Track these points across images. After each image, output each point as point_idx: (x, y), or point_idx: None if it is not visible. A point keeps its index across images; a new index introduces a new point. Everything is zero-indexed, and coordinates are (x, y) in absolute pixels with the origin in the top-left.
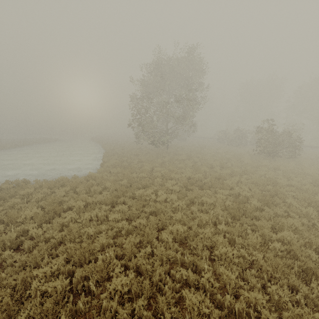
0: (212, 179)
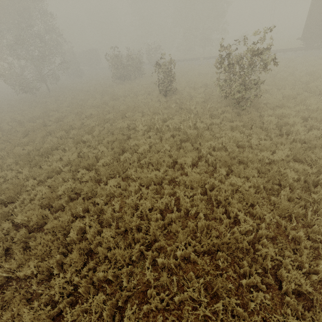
0: (41, 114)
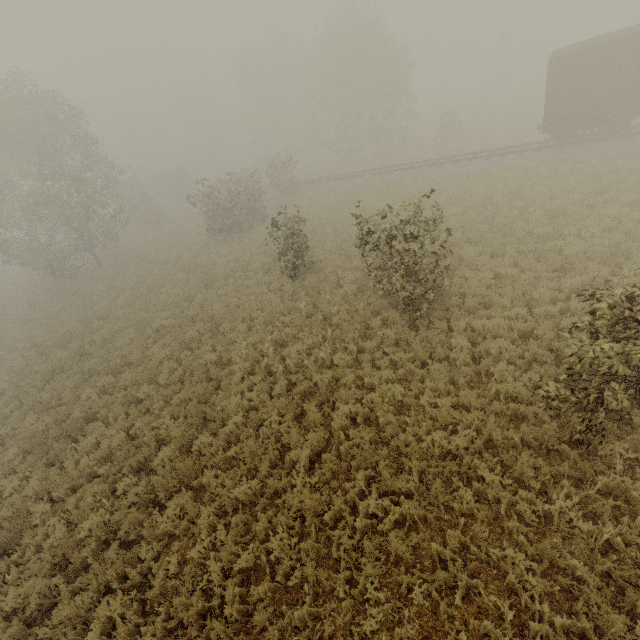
0: (79, 328)
